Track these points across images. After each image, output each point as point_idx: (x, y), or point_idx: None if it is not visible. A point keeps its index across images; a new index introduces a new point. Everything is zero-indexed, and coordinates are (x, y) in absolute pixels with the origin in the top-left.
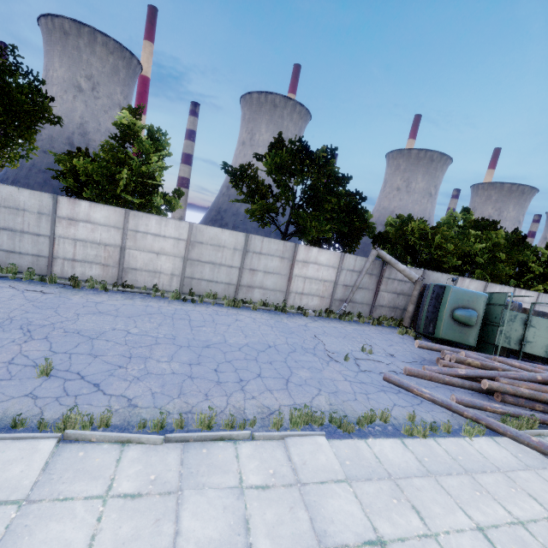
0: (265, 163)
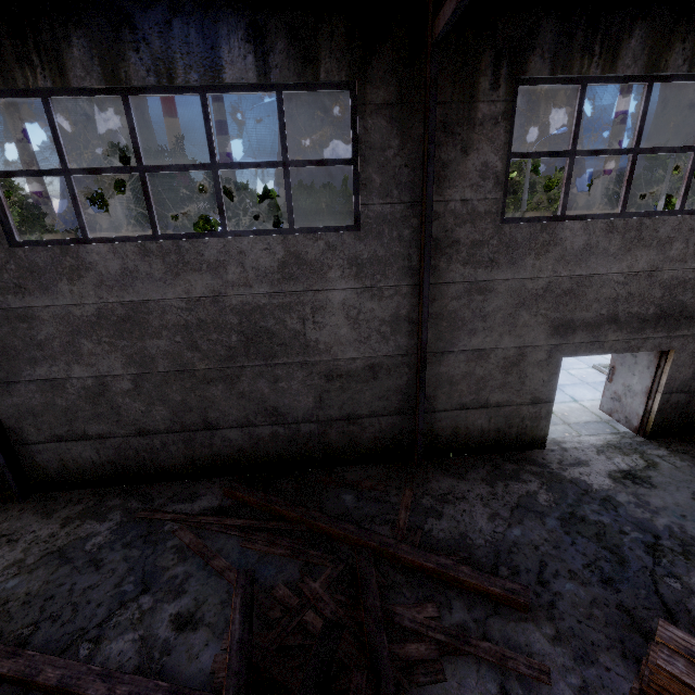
0: (97, 181)
